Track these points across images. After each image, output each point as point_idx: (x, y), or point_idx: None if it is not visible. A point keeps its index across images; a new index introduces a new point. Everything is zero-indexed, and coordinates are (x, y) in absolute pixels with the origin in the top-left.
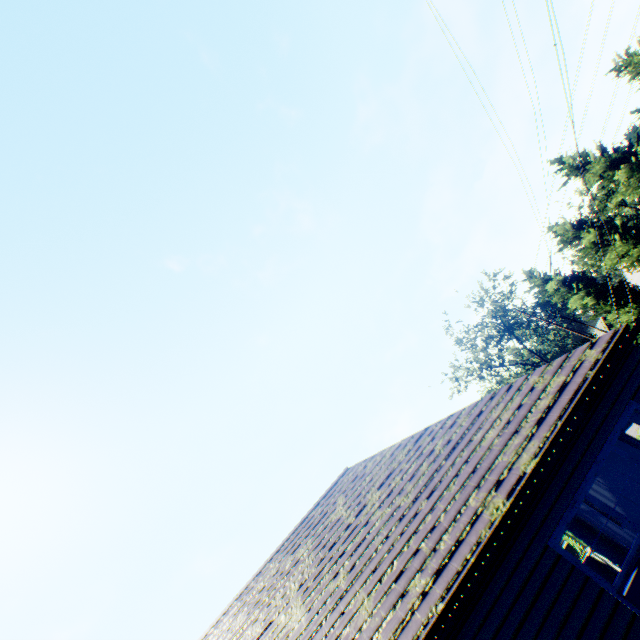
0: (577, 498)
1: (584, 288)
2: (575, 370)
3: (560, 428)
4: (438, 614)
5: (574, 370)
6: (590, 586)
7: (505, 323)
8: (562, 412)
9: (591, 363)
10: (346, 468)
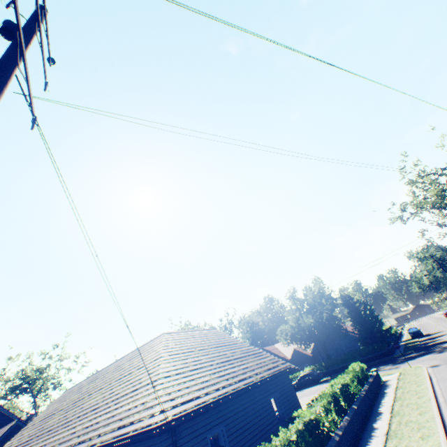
0: None
1: None
2: (139, 421)
3: (110, 442)
4: None
5: (139, 420)
6: None
7: None
8: (116, 436)
9: (137, 427)
10: (163, 333)
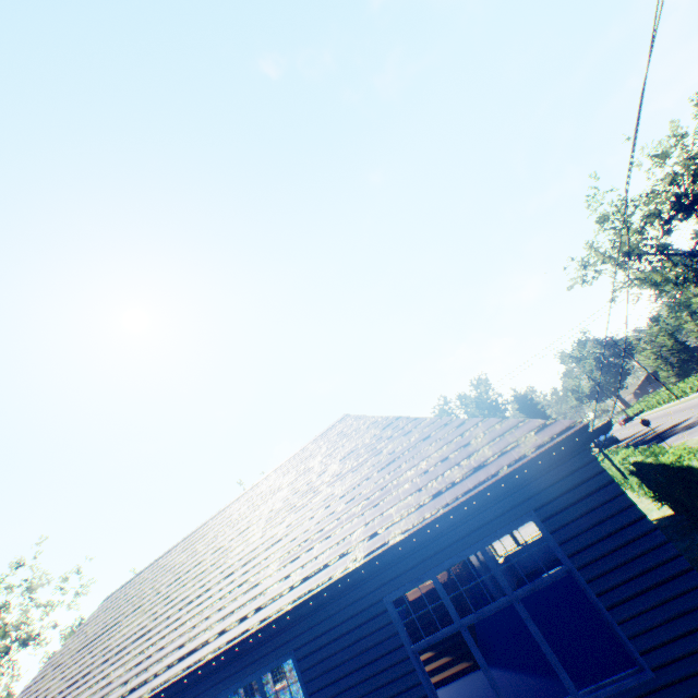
0: (424, 577)
1: None
2: (502, 453)
3: (438, 517)
4: (285, 611)
5: (502, 452)
6: (396, 638)
7: (687, 196)
8: (451, 501)
9: (516, 457)
10: (344, 415)
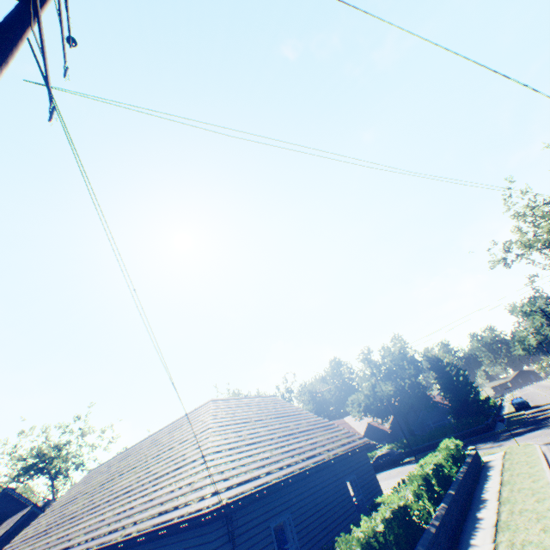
0: None
1: None
2: (185, 505)
3: (149, 531)
4: (93, 549)
5: (186, 504)
6: None
7: None
8: (156, 524)
9: (183, 513)
10: (210, 399)
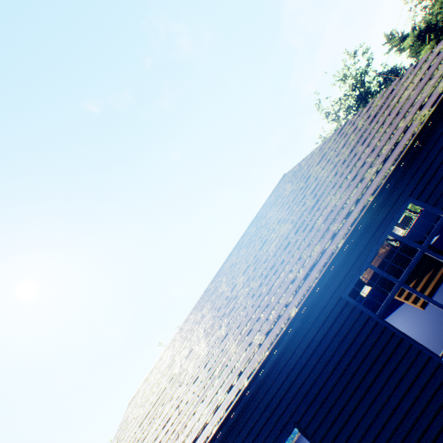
0: None
1: (435, 38)
2: None
3: None
4: (392, 171)
5: None
6: None
7: (362, 93)
8: None
9: None
10: (284, 174)
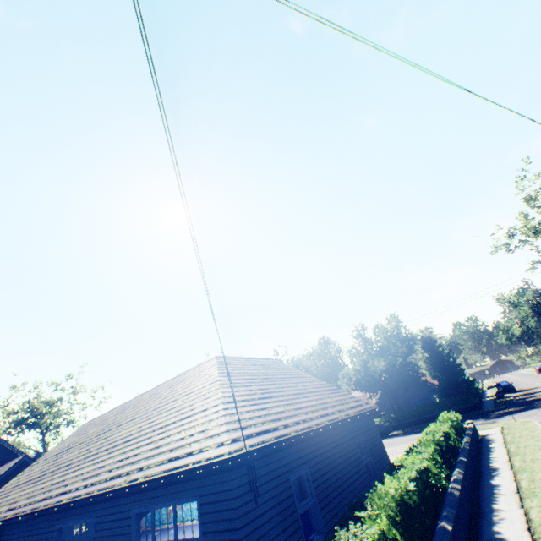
0: (149, 507)
1: None
2: (201, 451)
3: (158, 477)
4: (94, 494)
5: (201, 450)
6: (130, 535)
7: None
8: (167, 470)
9: (199, 459)
10: (215, 356)
